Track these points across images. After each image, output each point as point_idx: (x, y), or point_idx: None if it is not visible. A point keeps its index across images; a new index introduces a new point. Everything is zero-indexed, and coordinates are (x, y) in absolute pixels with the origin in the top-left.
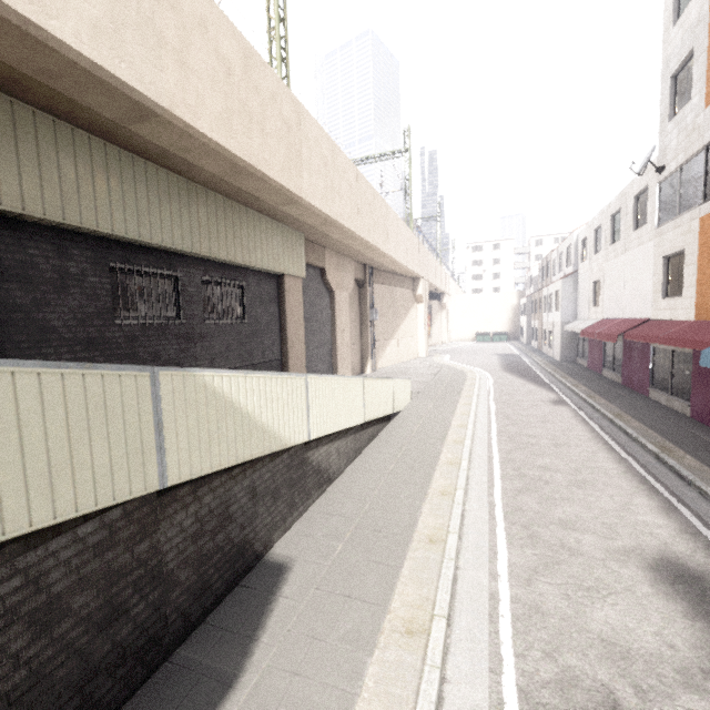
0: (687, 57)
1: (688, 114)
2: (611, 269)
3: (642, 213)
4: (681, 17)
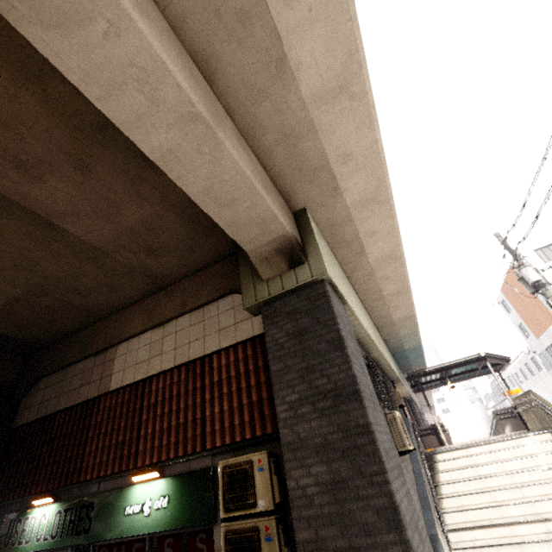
0: (519, 323)
1: (532, 339)
2: (540, 387)
3: (538, 365)
4: (510, 313)
